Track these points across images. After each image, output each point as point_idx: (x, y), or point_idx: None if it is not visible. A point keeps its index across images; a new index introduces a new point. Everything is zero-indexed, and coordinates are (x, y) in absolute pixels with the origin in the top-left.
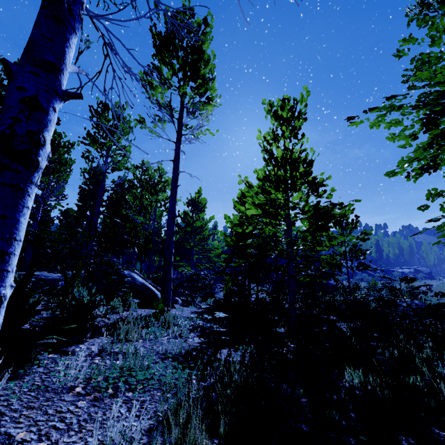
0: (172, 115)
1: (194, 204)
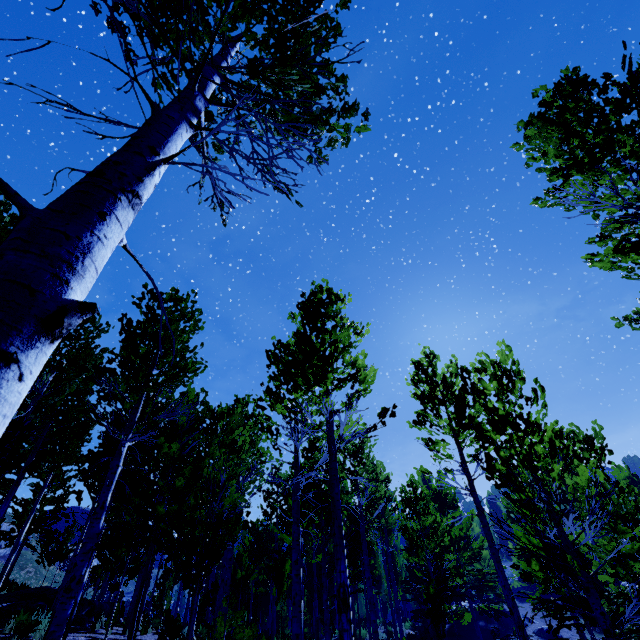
0: (464, 469)
1: (440, 499)
